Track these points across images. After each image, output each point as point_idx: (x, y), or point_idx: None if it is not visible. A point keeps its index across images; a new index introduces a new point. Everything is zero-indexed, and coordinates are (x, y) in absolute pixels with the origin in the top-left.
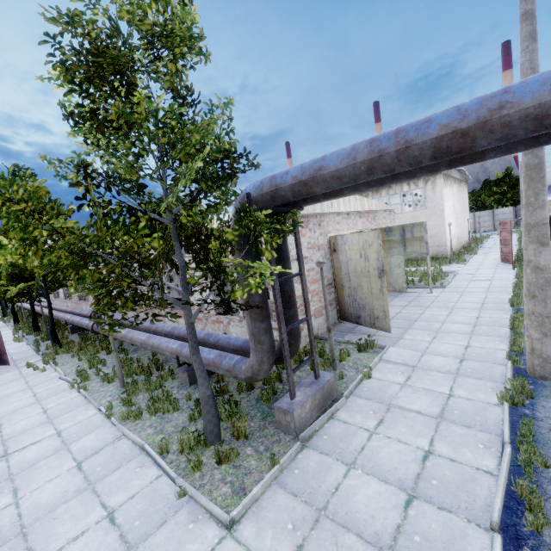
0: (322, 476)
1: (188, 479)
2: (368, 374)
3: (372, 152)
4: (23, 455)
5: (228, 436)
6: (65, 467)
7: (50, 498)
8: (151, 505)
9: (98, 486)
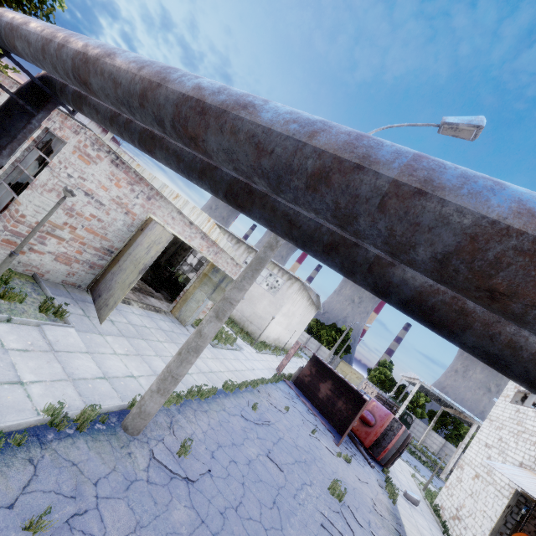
0: None
1: None
2: None
3: (52, 34)
4: None
5: None
6: None
7: None
8: None
9: None
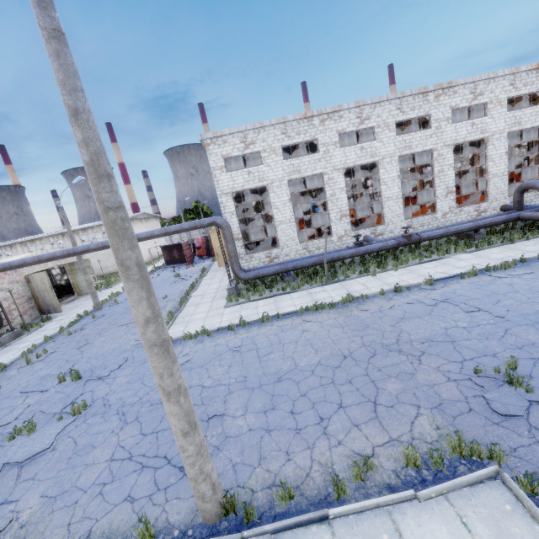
0: (11, 348)
1: None
2: (41, 326)
3: (4, 267)
4: None
5: None
6: None
7: None
8: None
9: None
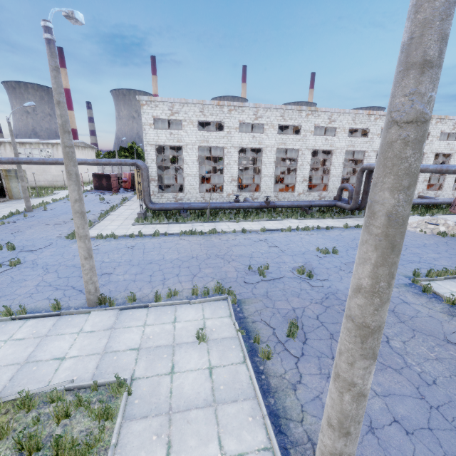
0: None
1: None
2: None
3: None
4: None
5: None
6: None
7: None
8: None
9: None
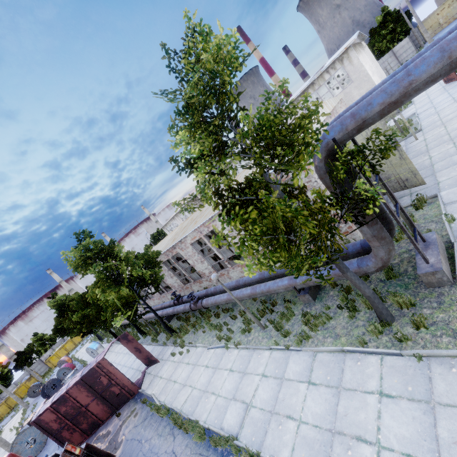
0: None
1: (406, 349)
2: (451, 218)
3: None
4: (259, 398)
5: (395, 312)
6: (302, 389)
7: (321, 408)
8: (404, 375)
9: (345, 386)
